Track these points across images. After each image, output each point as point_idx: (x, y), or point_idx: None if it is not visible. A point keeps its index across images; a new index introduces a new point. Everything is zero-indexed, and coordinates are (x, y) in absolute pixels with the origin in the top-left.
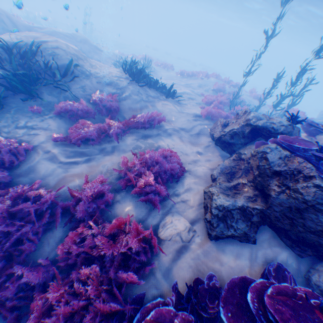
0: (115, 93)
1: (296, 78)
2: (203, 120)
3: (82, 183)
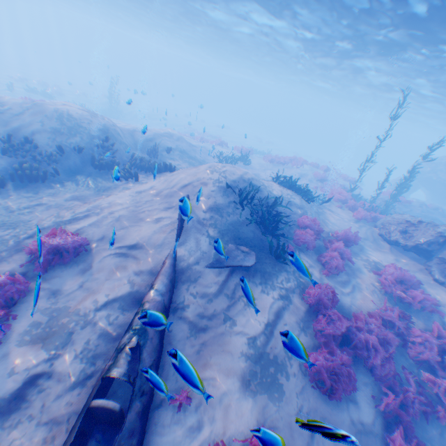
0: (301, 213)
1: (409, 176)
2: (362, 223)
3: (371, 307)
